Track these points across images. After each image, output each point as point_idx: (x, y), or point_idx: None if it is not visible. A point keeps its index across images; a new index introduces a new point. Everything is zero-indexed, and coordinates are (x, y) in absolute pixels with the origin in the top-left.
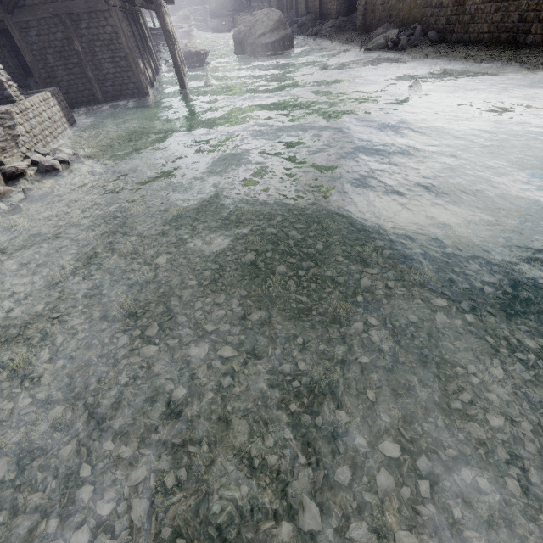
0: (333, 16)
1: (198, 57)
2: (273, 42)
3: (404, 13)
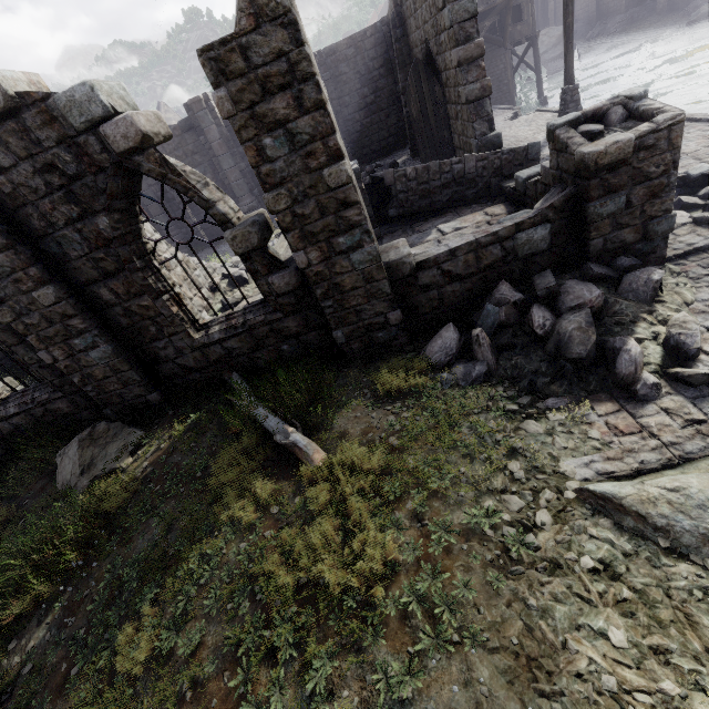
0: (619, 12)
1: None
2: (558, 56)
3: None
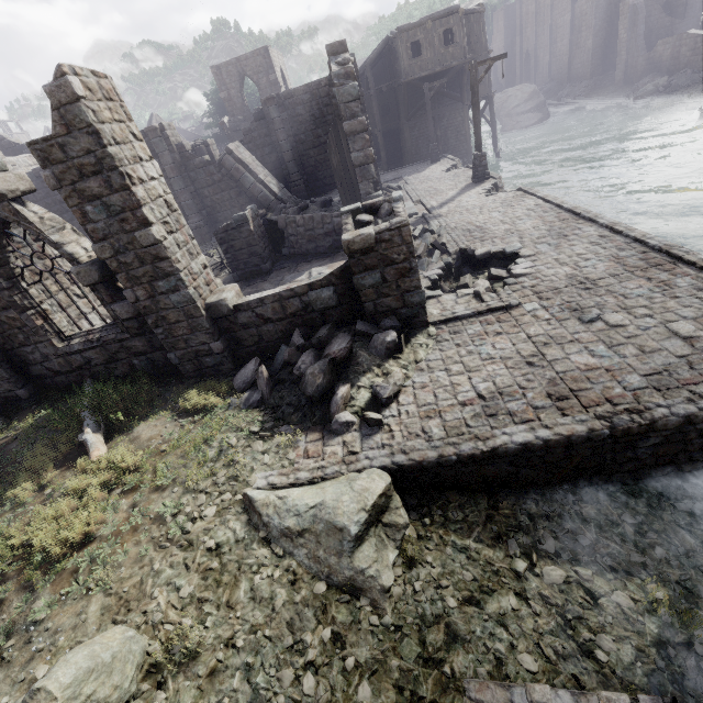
0: (586, 78)
1: None
2: (529, 110)
3: (671, 63)
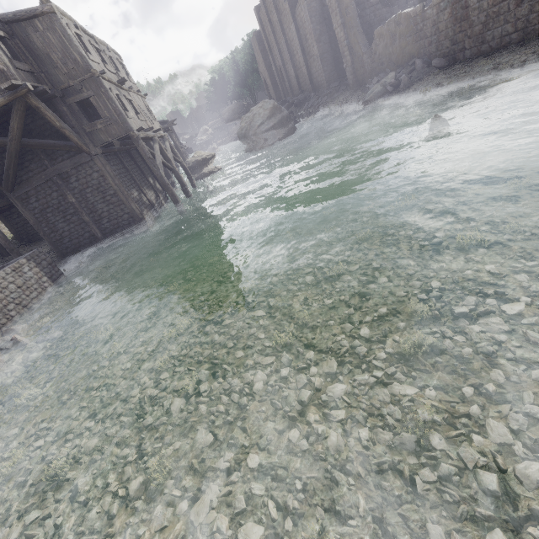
0: (324, 86)
1: (205, 162)
2: (272, 127)
3: (396, 55)
